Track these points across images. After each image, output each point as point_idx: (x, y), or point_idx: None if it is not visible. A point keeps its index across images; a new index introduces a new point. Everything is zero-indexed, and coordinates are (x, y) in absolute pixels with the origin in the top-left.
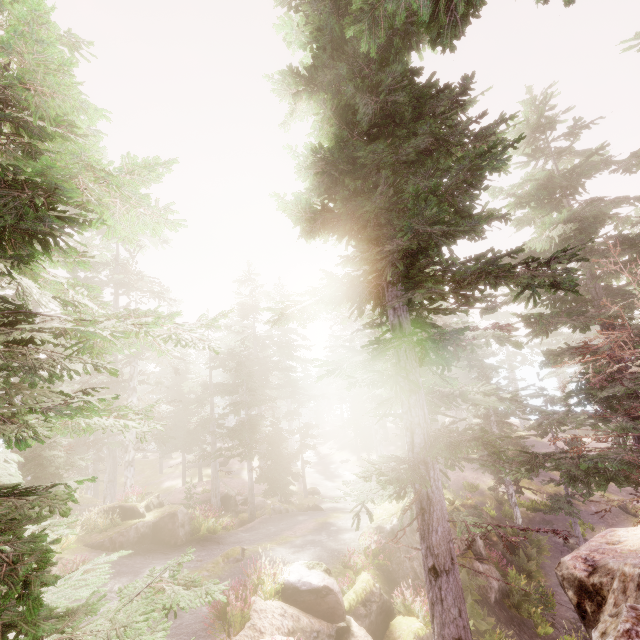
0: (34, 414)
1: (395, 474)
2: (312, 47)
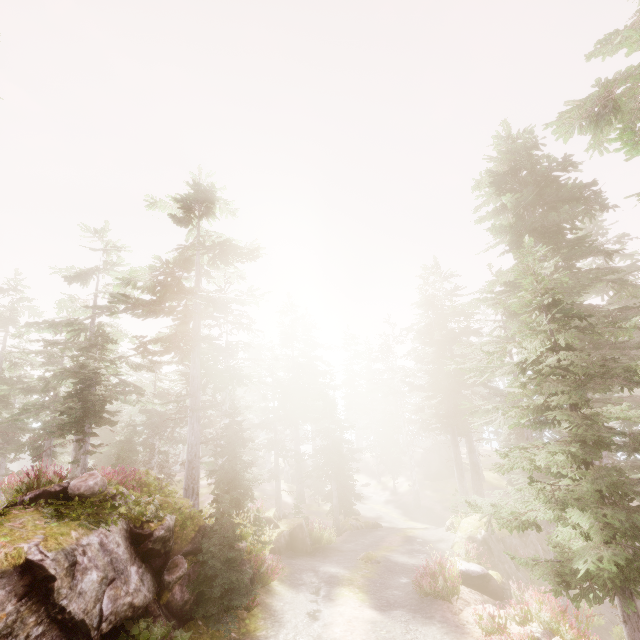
0: None
1: None
2: (513, 205)
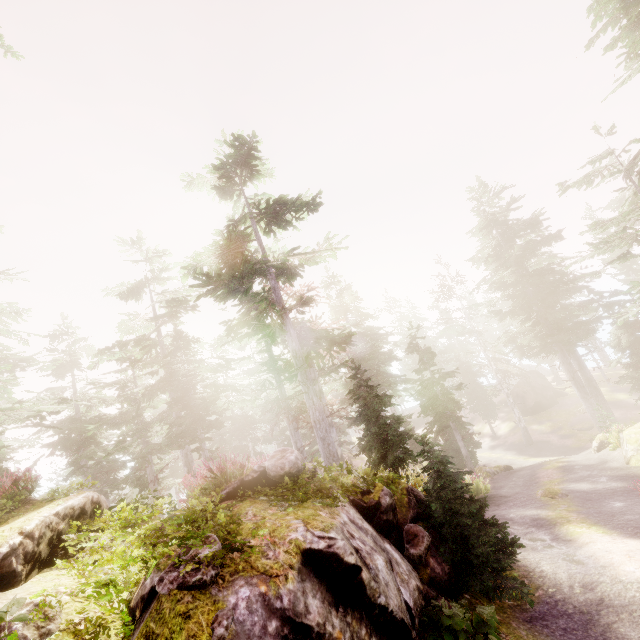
0: None
1: None
2: None
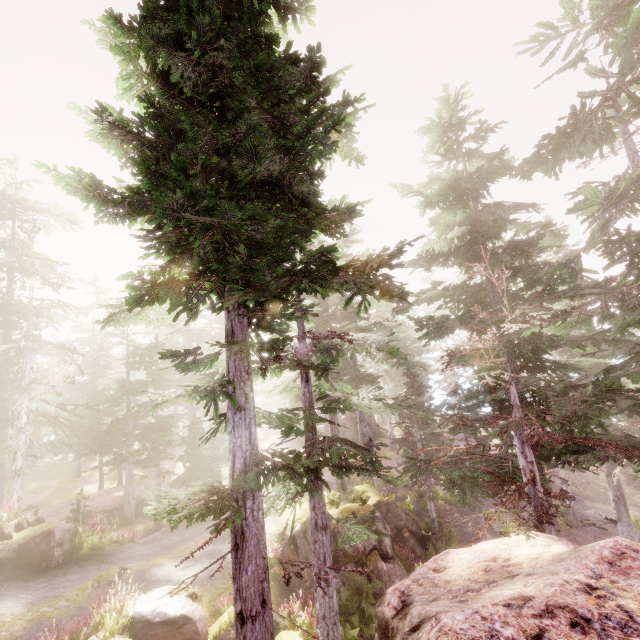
0: None
1: (198, 509)
2: None
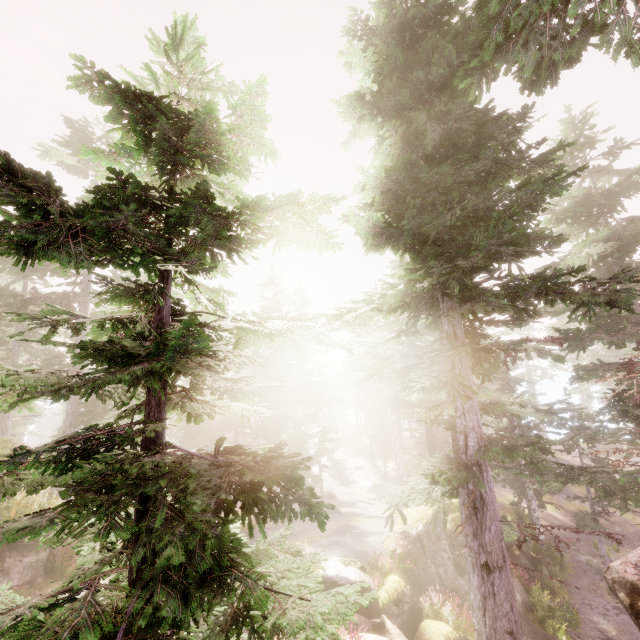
0: (199, 396)
1: (452, 473)
2: (376, 74)
